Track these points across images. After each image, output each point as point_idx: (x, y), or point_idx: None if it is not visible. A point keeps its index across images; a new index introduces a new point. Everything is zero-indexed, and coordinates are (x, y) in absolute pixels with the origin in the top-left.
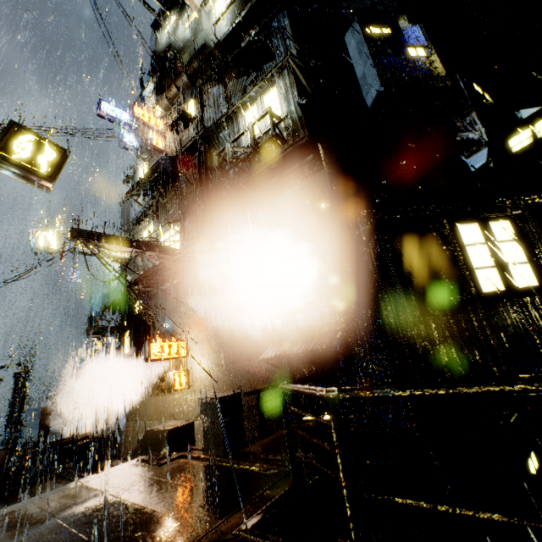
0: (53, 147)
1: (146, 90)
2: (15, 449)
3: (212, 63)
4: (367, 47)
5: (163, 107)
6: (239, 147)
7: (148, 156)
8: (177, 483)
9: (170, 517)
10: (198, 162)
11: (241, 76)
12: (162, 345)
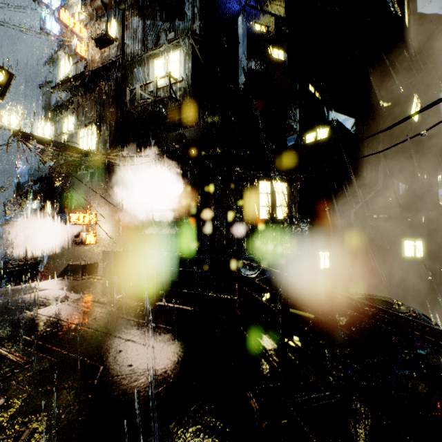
0: (1, 70)
1: None
2: None
3: None
4: (247, 41)
5: (88, 13)
6: (146, 93)
7: (70, 52)
8: (88, 287)
9: (85, 295)
10: (116, 81)
11: (158, 19)
12: (78, 215)
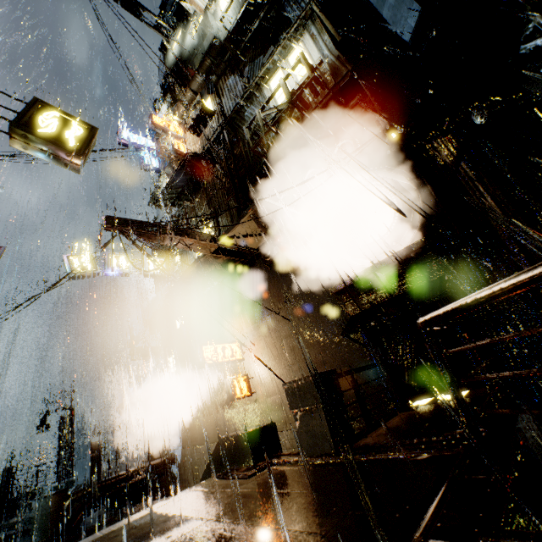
0: (80, 124)
1: (160, 111)
2: (67, 494)
3: (224, 57)
4: None
5: (180, 115)
6: (272, 108)
7: (170, 169)
8: (289, 491)
9: (314, 534)
10: (224, 153)
11: (257, 57)
12: (214, 347)
